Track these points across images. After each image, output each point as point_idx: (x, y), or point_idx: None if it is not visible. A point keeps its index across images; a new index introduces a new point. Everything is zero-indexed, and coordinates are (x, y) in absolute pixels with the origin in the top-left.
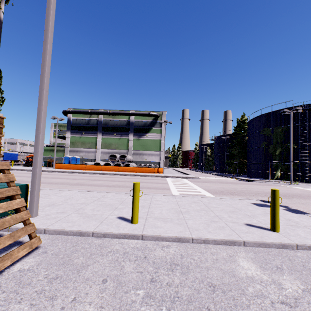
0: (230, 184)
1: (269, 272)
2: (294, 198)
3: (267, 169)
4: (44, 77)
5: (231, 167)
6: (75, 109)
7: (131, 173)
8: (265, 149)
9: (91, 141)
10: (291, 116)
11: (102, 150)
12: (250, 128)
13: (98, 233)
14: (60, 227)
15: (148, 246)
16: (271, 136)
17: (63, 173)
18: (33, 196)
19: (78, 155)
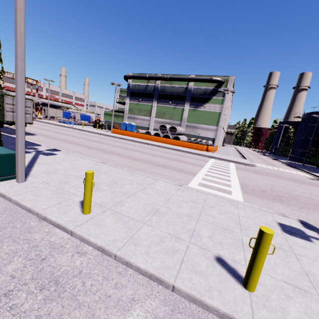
0: (290, 183)
1: None
2: None
3: None
4: (17, 43)
5: (316, 158)
6: (134, 74)
7: (175, 147)
8: None
9: (147, 109)
10: None
11: (156, 119)
12: None
13: (41, 215)
14: (21, 198)
15: (66, 245)
16: None
17: (114, 138)
18: (18, 165)
19: (134, 122)
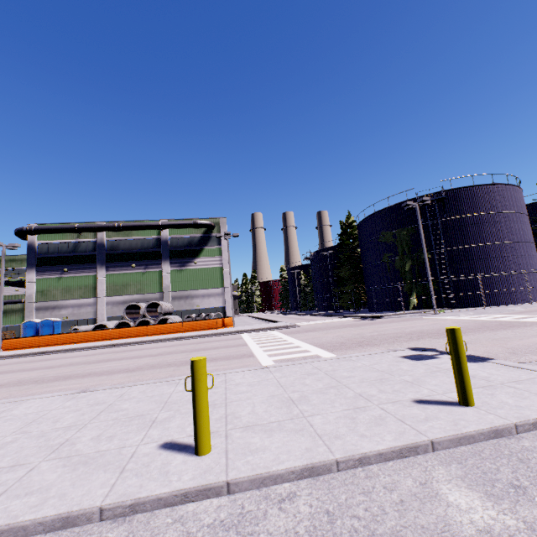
0: (350, 329)
1: (509, 503)
2: None
3: (398, 295)
4: None
5: (343, 299)
6: (43, 225)
7: (173, 336)
8: (389, 265)
9: (84, 284)
10: (418, 211)
11: (109, 300)
12: (362, 233)
13: (117, 507)
14: (2, 517)
15: (247, 508)
16: (394, 243)
17: (22, 358)
18: None
19: (57, 315)
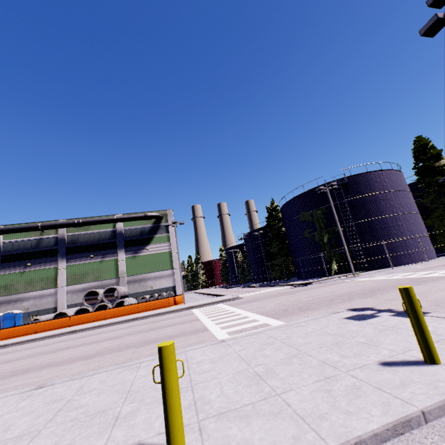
0: (287, 296)
1: None
2: (377, 294)
3: (320, 263)
4: None
5: (275, 271)
6: (9, 226)
7: (130, 317)
8: (310, 239)
9: (46, 276)
10: (329, 194)
11: (69, 288)
12: (285, 215)
13: None
14: None
15: None
16: (312, 221)
17: None
18: None
19: (19, 307)
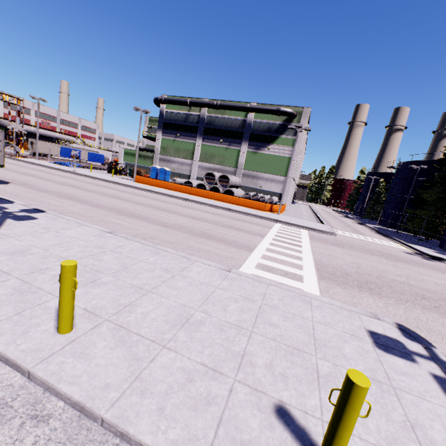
0: (381, 260)
1: None
2: None
3: None
4: None
5: (413, 223)
6: (170, 97)
7: (227, 206)
8: None
9: (187, 148)
10: None
11: (200, 164)
12: None
13: None
14: None
15: (14, 402)
16: None
17: (138, 190)
18: None
19: (169, 166)
